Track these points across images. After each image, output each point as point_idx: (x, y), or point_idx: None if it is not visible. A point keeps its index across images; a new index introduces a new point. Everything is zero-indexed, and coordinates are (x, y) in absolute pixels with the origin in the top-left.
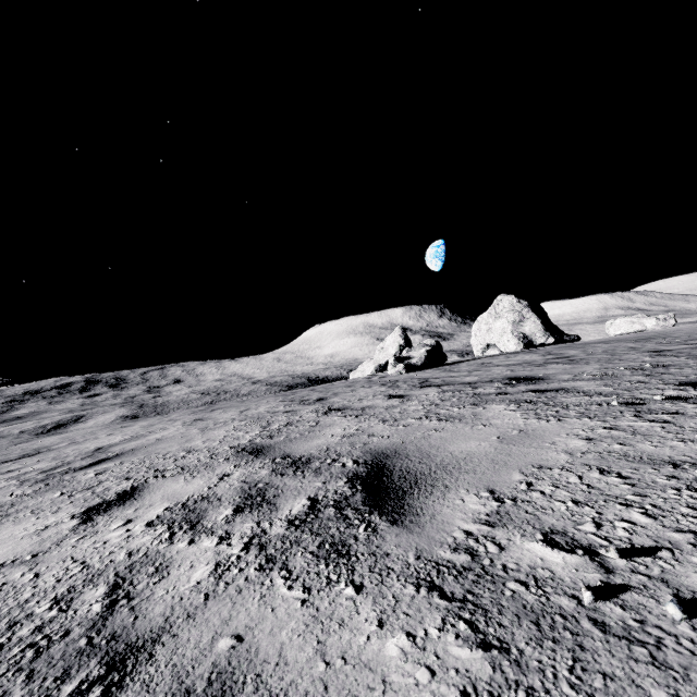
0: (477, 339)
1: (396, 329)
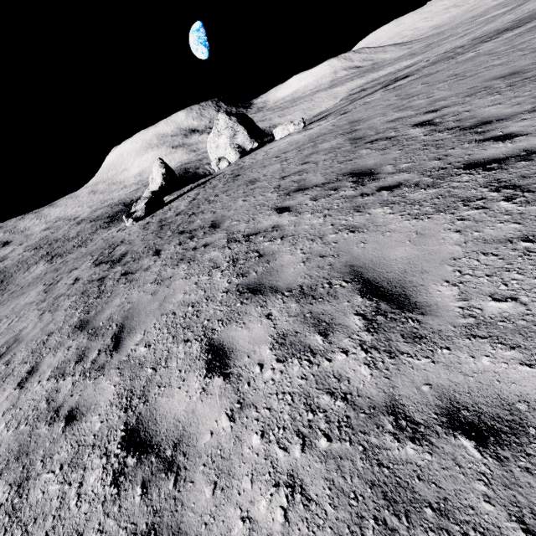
0: (212, 155)
1: (156, 161)
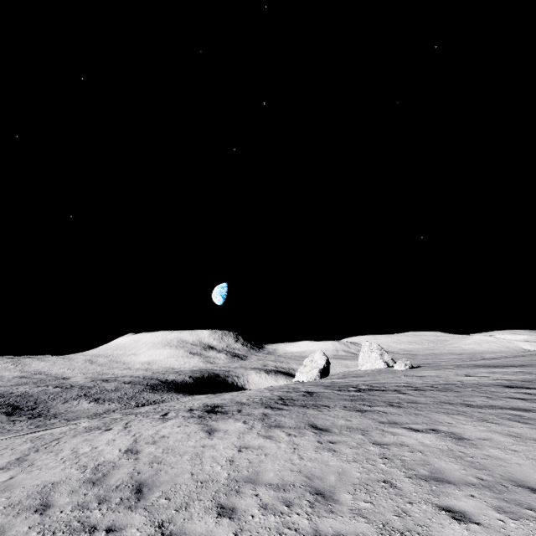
0: (363, 360)
1: (320, 351)
